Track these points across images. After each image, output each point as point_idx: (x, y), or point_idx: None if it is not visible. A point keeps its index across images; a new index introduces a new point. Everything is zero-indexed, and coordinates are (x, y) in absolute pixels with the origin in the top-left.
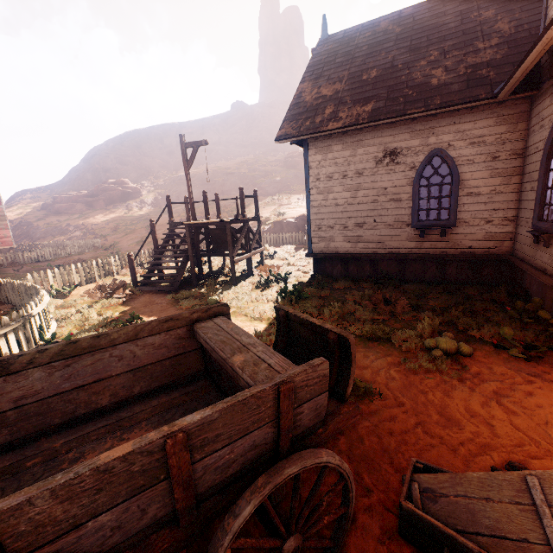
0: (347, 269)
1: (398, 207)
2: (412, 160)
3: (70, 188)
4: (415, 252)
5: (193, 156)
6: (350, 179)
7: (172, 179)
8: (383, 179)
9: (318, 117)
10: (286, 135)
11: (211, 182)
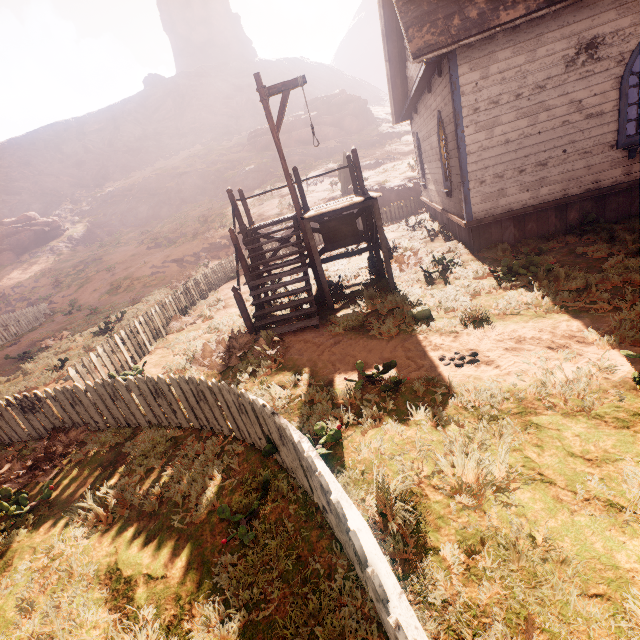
0: (523, 228)
1: (599, 125)
2: (620, 50)
3: None
4: (621, 181)
5: (284, 109)
6: (526, 99)
7: (100, 199)
8: (576, 88)
9: (470, 10)
10: (430, 45)
11: (161, 191)
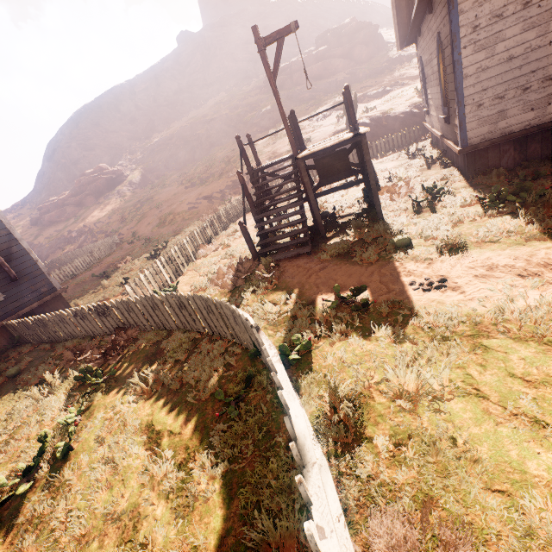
0: (525, 151)
1: None
2: None
3: (48, 195)
4: None
5: (279, 57)
6: (536, 5)
7: (149, 148)
8: None
9: None
10: None
11: (194, 138)
